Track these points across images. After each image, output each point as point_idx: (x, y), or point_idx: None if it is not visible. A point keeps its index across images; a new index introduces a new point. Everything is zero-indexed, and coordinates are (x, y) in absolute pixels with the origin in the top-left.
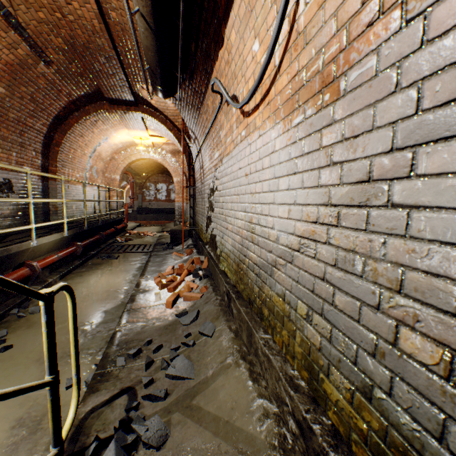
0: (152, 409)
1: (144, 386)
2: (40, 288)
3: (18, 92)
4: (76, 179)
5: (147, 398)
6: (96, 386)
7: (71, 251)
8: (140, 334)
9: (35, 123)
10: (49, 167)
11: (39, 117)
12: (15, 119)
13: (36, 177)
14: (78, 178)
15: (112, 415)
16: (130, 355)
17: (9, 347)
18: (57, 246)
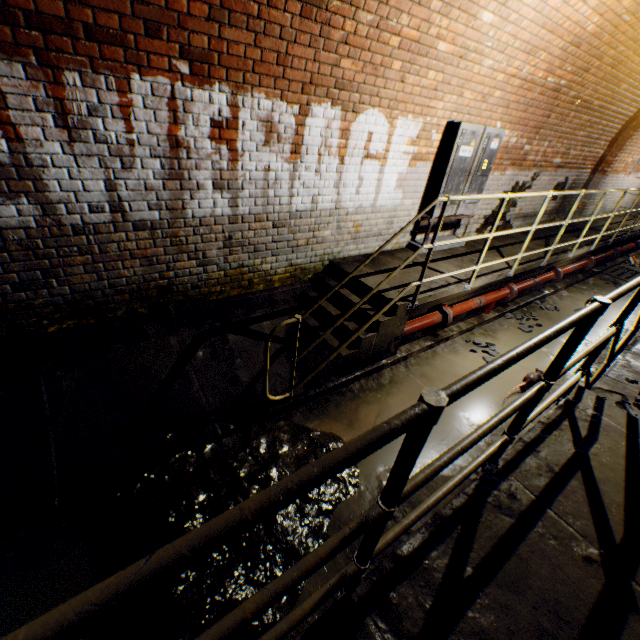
0: (637, 412)
1: (635, 400)
2: (551, 292)
3: (636, 83)
4: (623, 165)
5: (635, 406)
6: (599, 379)
7: (582, 265)
8: (636, 373)
9: (627, 108)
10: (605, 156)
11: (637, 100)
12: (611, 111)
13: (587, 171)
14: (625, 164)
15: (609, 397)
16: (626, 380)
17: (539, 326)
18: (575, 257)
